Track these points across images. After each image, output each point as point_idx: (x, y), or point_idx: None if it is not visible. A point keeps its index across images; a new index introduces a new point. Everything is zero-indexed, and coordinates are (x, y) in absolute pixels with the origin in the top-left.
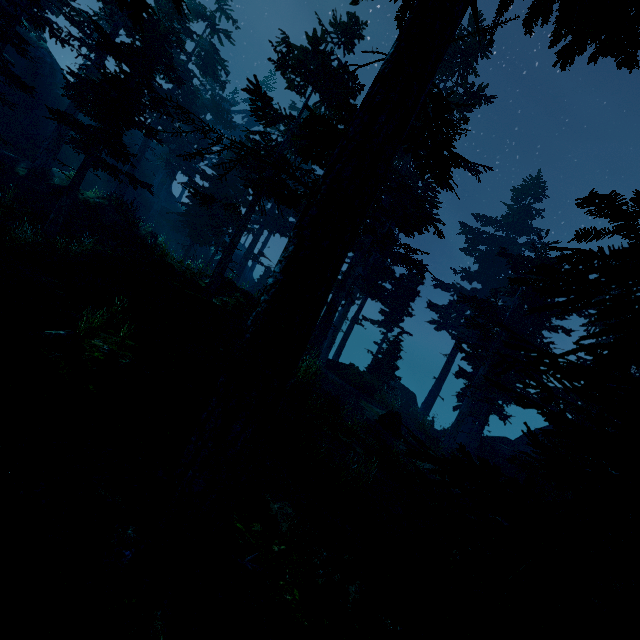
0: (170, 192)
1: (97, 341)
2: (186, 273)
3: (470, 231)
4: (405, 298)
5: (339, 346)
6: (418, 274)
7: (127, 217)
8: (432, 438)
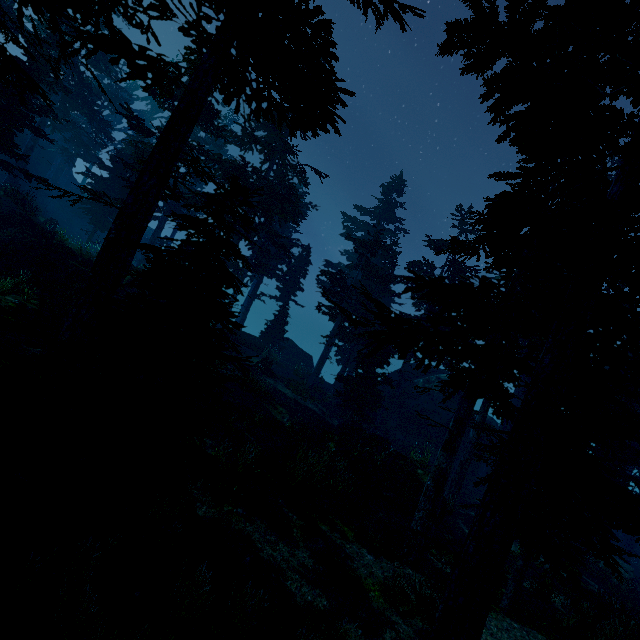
0: (71, 177)
1: (9, 298)
2: (84, 255)
3: (351, 220)
4: (296, 276)
5: (241, 318)
6: (307, 256)
7: (24, 206)
8: (306, 380)
